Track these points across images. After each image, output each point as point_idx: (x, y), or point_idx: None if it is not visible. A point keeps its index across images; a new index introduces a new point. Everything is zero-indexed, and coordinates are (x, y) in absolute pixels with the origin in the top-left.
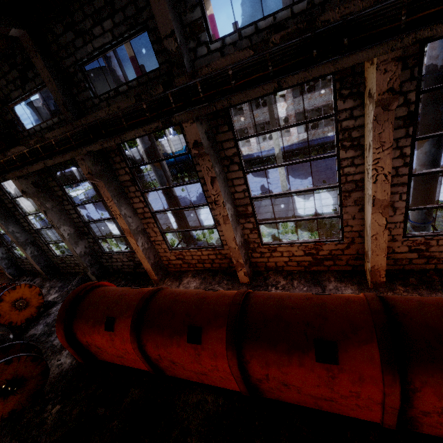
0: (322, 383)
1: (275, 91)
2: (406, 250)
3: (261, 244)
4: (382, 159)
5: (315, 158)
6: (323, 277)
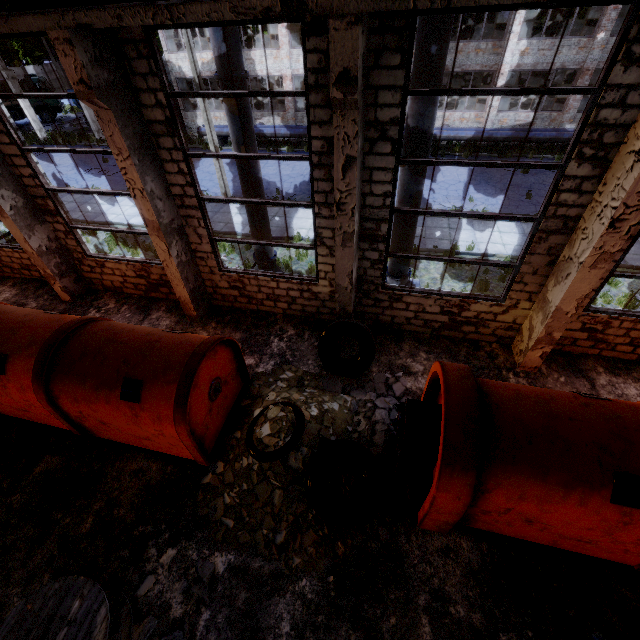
0: (2, 392)
1: (6, 35)
2: (228, 286)
3: (87, 255)
4: (129, 170)
5: (97, 152)
6: (156, 306)
